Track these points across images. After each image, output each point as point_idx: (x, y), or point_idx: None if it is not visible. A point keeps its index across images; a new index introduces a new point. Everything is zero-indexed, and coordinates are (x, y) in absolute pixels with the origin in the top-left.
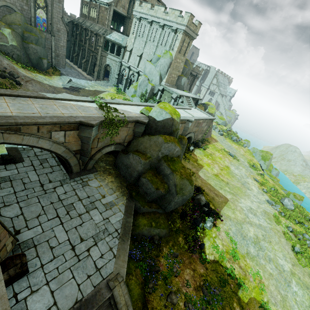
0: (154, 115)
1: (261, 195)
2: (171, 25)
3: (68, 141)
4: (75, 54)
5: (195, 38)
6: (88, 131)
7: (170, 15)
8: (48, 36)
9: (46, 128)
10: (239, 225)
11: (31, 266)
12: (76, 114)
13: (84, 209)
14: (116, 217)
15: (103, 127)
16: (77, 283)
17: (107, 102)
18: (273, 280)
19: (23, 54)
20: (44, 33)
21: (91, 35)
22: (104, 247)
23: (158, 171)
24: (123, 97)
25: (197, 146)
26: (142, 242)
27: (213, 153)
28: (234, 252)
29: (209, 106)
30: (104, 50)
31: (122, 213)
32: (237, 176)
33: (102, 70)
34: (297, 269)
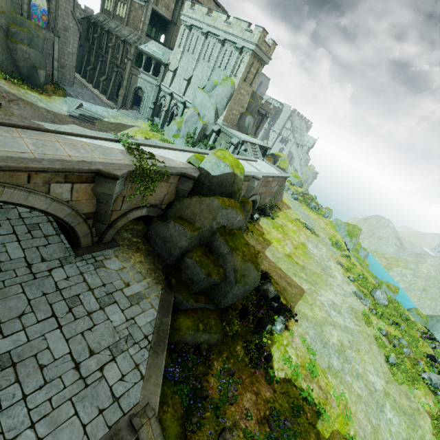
0: (208, 166)
1: (347, 285)
2: (235, 41)
3: (76, 198)
4: (90, 67)
5: (268, 62)
6: (109, 184)
7: (234, 27)
8: (48, 35)
9: (42, 177)
10: (318, 328)
11: (5, 398)
12: (91, 158)
13: (97, 305)
14: (146, 317)
15: (132, 180)
16: (81, 423)
17: (139, 143)
18: (362, 404)
19: (6, 58)
20: (43, 30)
21: (116, 41)
22: (127, 363)
23: (211, 248)
24: (160, 136)
25: (263, 213)
26: (184, 354)
27: (284, 224)
28: (312, 366)
29: (280, 158)
30: (135, 65)
31: (156, 310)
32: (316, 258)
33: (130, 95)
34: (392, 387)
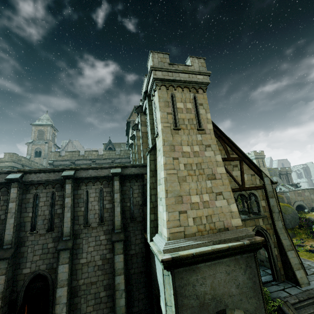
0: None
1: None
2: None
3: None
4: None
5: (264, 157)
6: None
7: None
8: None
9: None
10: None
11: None
12: None
13: None
14: None
15: None
16: None
17: None
18: None
19: None
20: None
21: None
22: None
23: None
24: None
25: (313, 210)
26: None
27: None
28: None
29: None
30: None
31: None
32: None
33: None
34: None
